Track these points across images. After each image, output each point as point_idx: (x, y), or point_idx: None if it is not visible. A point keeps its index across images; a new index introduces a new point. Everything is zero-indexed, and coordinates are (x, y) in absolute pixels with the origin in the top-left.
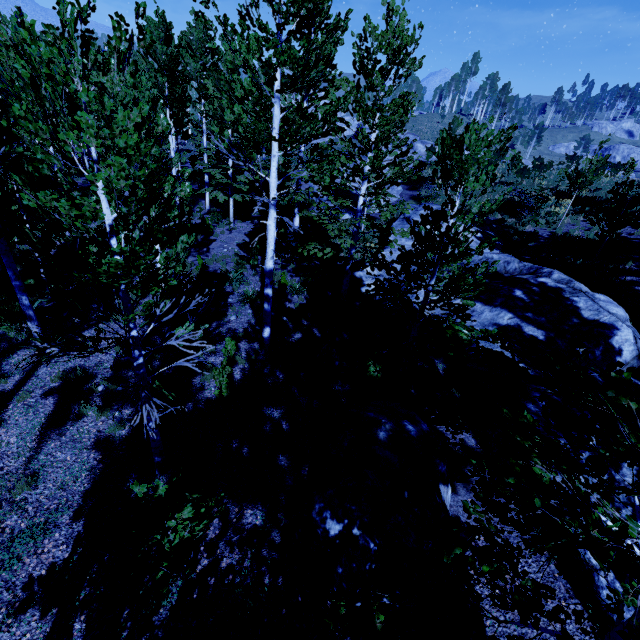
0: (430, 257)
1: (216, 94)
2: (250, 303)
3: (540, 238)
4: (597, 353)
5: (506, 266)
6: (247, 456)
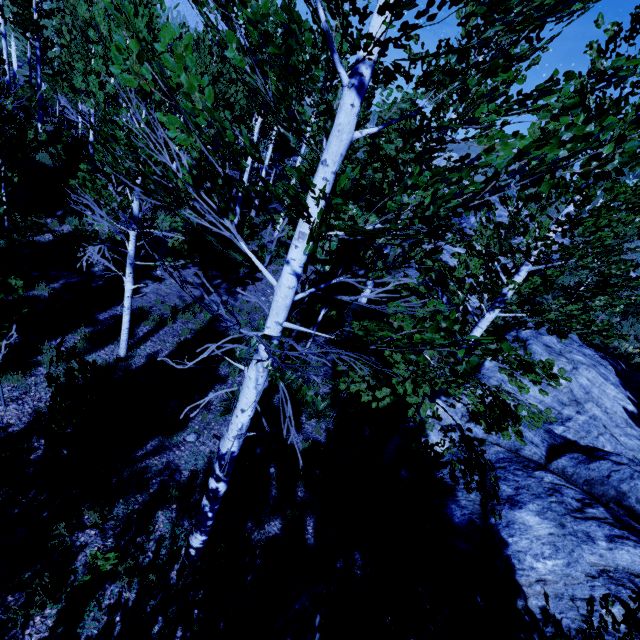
0: None
1: None
2: None
3: None
4: None
5: None
6: None
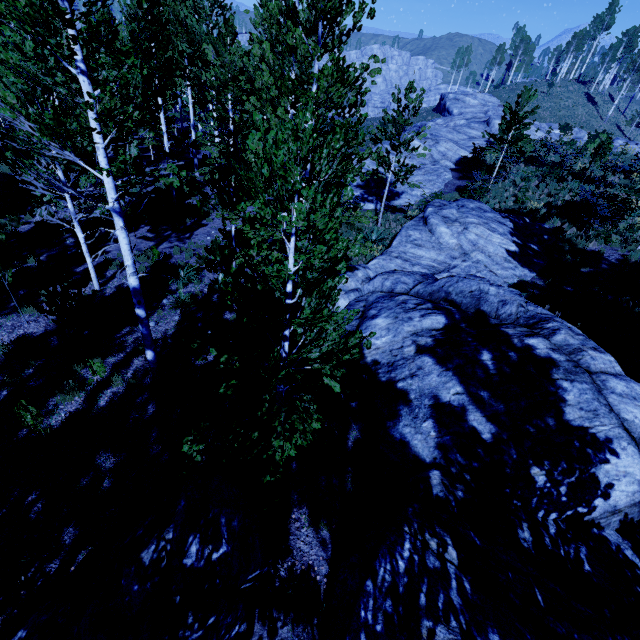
0: (306, 304)
1: (216, 61)
2: (181, 308)
3: (603, 262)
4: (563, 485)
5: (499, 308)
6: (33, 517)
